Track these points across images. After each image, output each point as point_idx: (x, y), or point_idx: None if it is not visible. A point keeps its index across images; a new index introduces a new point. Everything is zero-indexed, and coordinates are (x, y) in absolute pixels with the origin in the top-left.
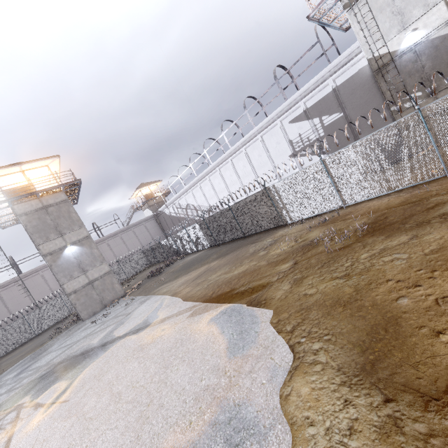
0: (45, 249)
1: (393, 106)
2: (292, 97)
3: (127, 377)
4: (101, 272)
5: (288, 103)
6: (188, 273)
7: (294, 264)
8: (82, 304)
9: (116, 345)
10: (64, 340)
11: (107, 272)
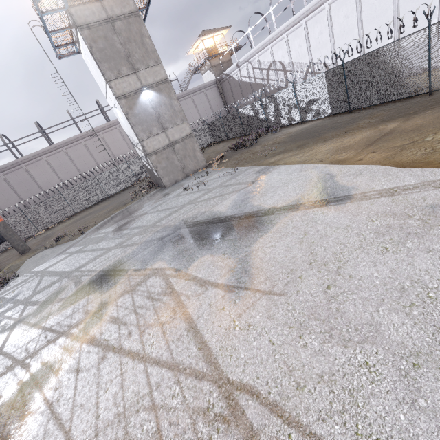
0: (117, 89)
1: None
2: None
3: None
4: (182, 134)
5: None
6: (327, 141)
7: None
8: (163, 168)
9: (291, 219)
10: (156, 204)
11: (188, 135)
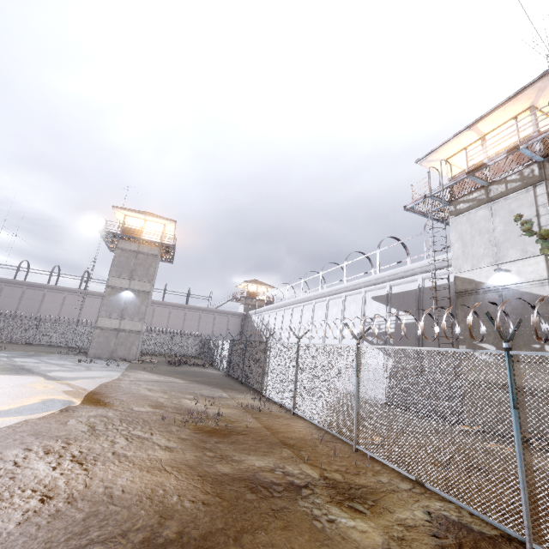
0: (112, 282)
1: (463, 345)
2: (382, 274)
3: None
4: (133, 328)
5: (376, 277)
6: (165, 375)
7: (149, 411)
8: (98, 342)
9: (30, 376)
10: (54, 358)
11: (137, 331)
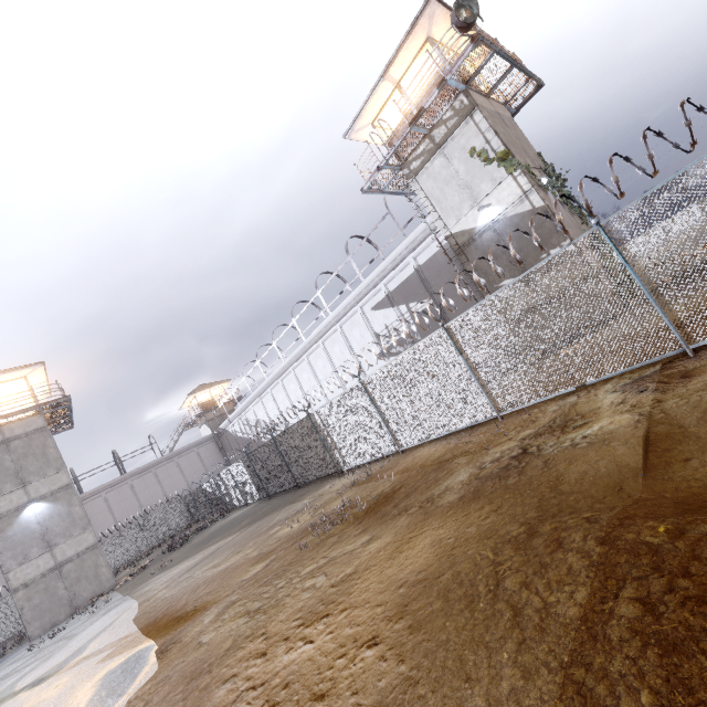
0: None
1: (487, 295)
2: (369, 278)
3: None
4: (81, 547)
5: (365, 285)
6: (197, 553)
7: (266, 565)
8: (34, 607)
9: None
10: None
11: (91, 546)
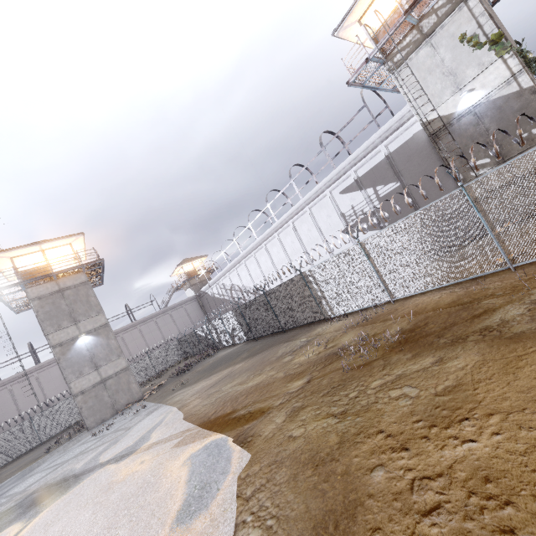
0: (54, 339)
1: None
2: (341, 165)
3: (70, 535)
4: (117, 368)
5: (336, 172)
6: (210, 376)
7: (307, 382)
8: (89, 408)
9: (91, 476)
10: (58, 456)
11: (124, 368)
